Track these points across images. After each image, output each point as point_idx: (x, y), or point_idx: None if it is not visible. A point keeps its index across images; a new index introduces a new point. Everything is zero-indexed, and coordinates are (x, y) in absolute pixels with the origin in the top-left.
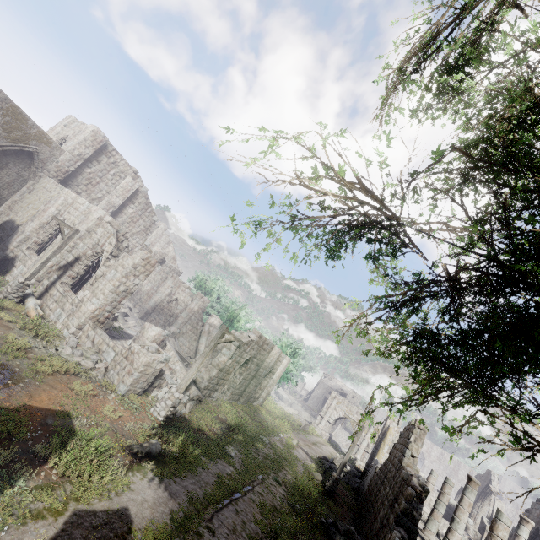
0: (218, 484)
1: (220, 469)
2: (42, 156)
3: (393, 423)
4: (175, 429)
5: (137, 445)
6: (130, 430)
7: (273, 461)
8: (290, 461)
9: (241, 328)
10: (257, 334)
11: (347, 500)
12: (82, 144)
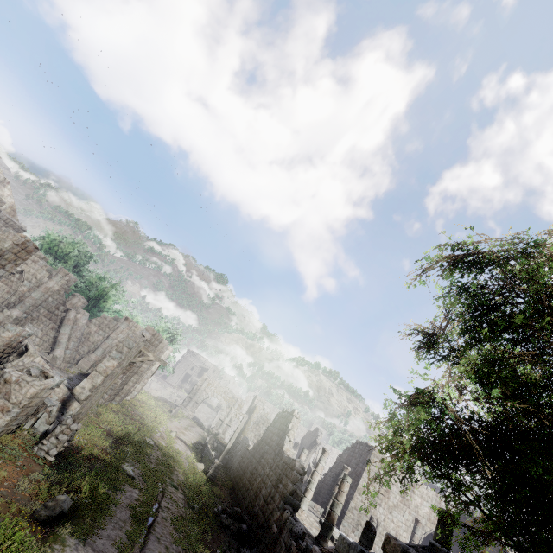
0: (134, 517)
1: (129, 498)
2: None
3: (259, 402)
4: (69, 467)
5: (42, 509)
6: (24, 491)
7: (166, 466)
8: (177, 459)
9: (111, 310)
10: (152, 332)
11: (222, 479)
12: None
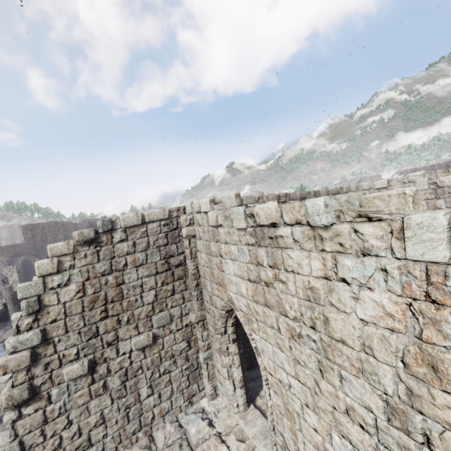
0: None
1: None
2: (21, 251)
3: None
4: None
5: None
6: None
7: None
8: None
9: None
10: None
11: None
12: (25, 235)
